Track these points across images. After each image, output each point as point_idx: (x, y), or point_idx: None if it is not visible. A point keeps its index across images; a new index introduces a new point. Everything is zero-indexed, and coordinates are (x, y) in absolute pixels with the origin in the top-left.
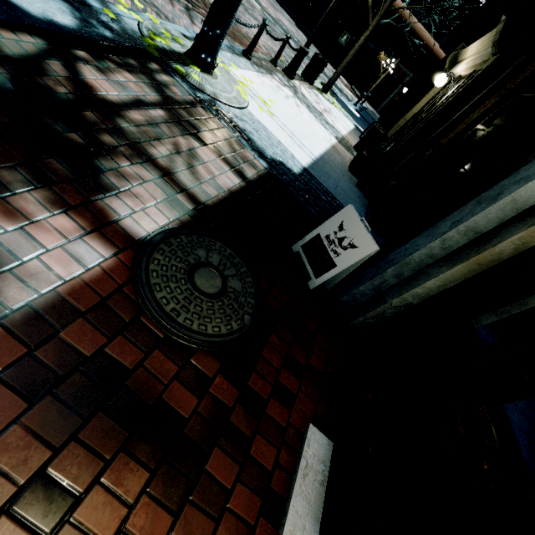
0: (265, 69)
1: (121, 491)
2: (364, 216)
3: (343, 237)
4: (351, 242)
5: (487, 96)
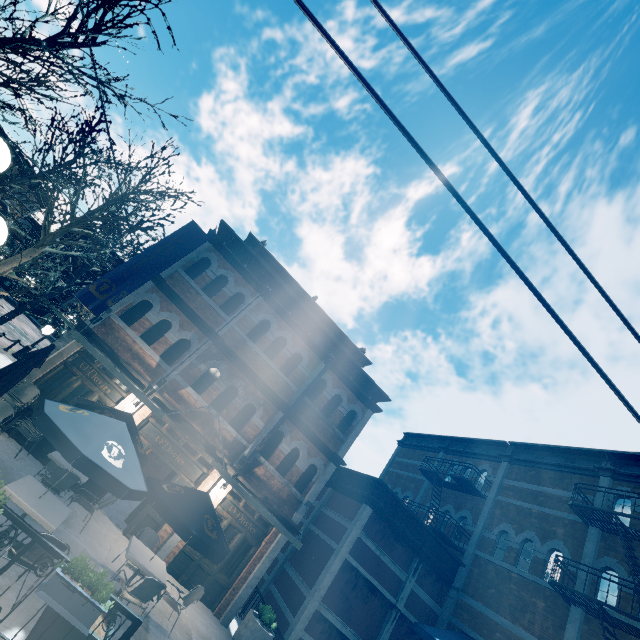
0: None
1: None
2: None
3: None
4: None
5: None
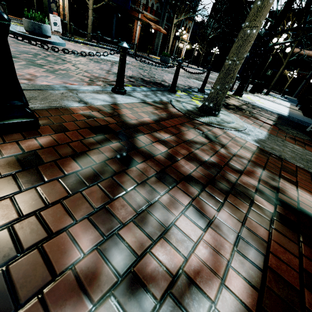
0: (245, 93)
1: (310, 149)
2: None
3: None
4: None
5: None
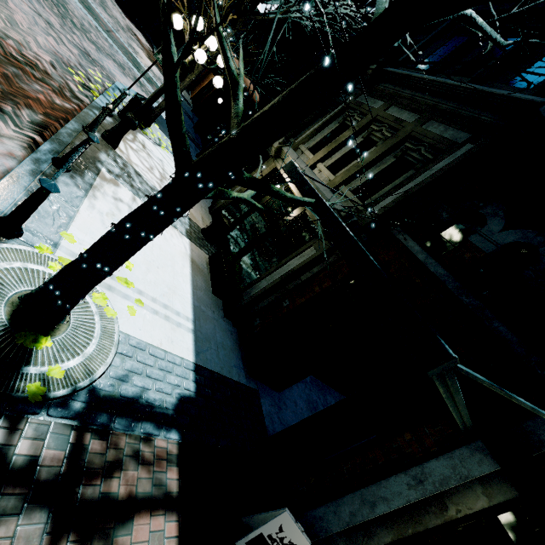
0: (89, 168)
1: None
2: (243, 367)
3: (283, 537)
4: (291, 540)
5: (323, 271)
